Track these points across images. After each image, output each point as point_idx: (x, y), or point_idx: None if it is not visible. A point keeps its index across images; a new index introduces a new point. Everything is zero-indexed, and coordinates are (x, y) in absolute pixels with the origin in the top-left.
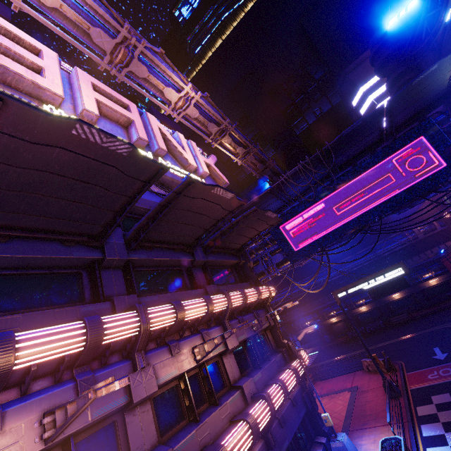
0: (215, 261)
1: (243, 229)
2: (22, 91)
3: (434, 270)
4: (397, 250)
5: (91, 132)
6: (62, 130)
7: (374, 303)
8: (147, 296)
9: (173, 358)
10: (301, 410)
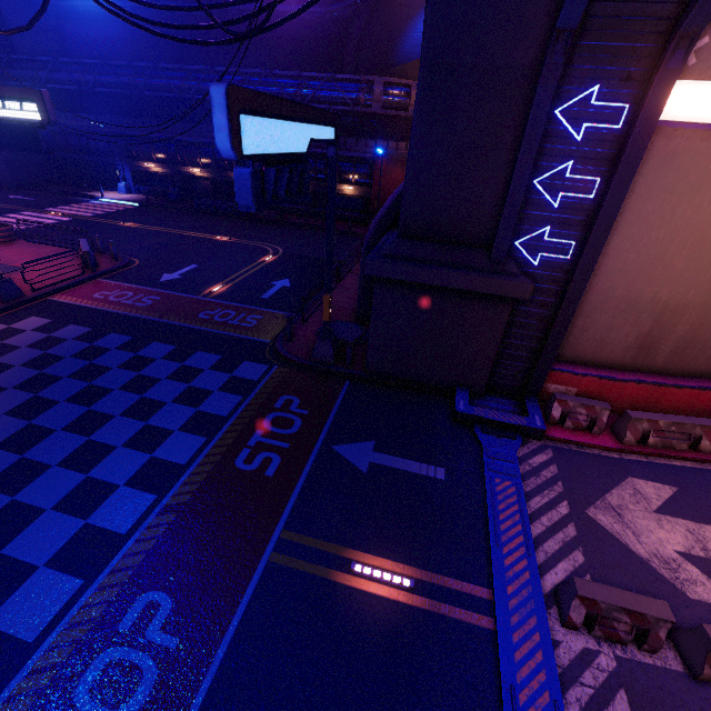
0: None
1: None
2: None
3: (360, 174)
4: (349, 113)
5: None
6: None
7: None
8: None
9: None
10: None
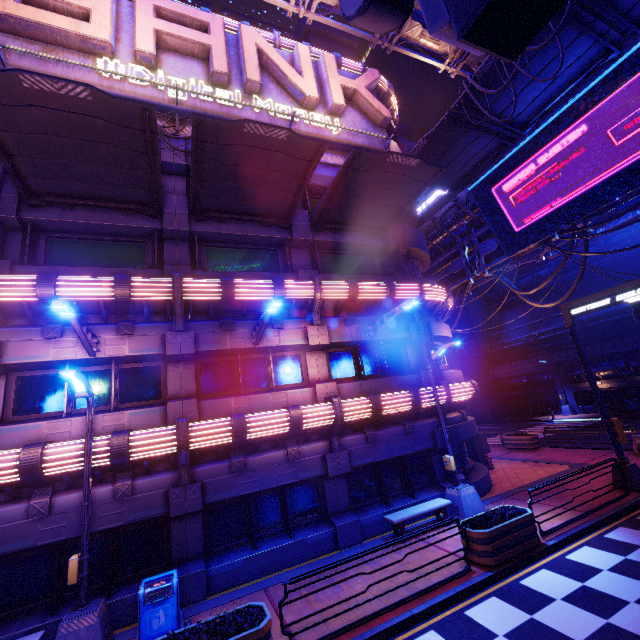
0: (334, 242)
1: (367, 191)
2: (75, 49)
3: None
4: None
5: (38, 81)
6: (17, 86)
7: None
8: (207, 271)
9: (223, 333)
10: (420, 443)
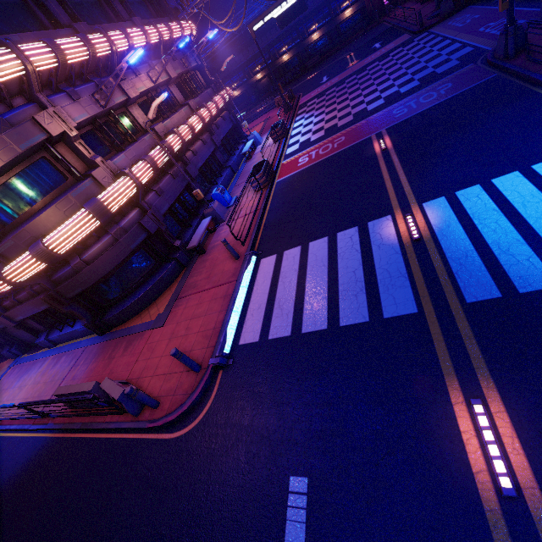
0: None
1: None
2: None
3: None
4: None
5: None
6: None
7: (295, 49)
8: (93, 25)
9: (138, 78)
10: (229, 124)
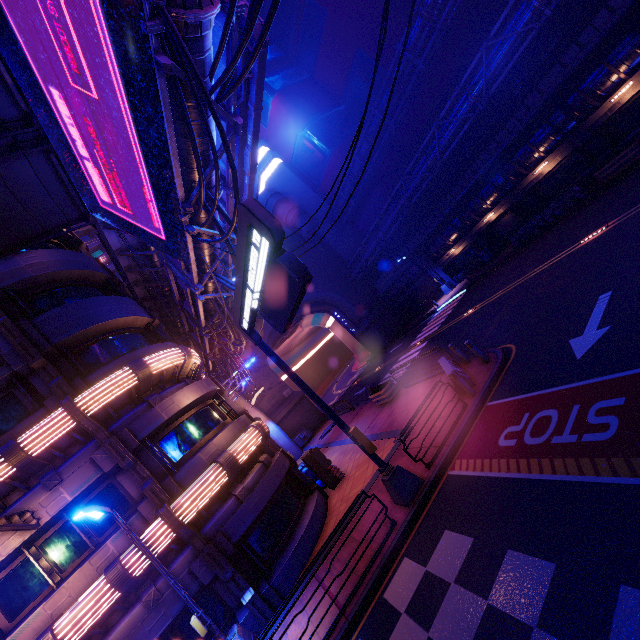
0: None
1: None
2: None
3: None
4: None
5: None
6: None
7: (566, 144)
8: None
9: None
10: (177, 600)
